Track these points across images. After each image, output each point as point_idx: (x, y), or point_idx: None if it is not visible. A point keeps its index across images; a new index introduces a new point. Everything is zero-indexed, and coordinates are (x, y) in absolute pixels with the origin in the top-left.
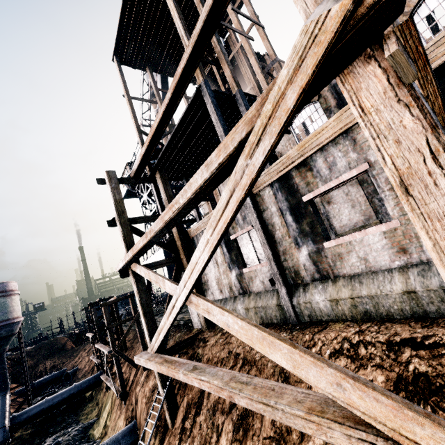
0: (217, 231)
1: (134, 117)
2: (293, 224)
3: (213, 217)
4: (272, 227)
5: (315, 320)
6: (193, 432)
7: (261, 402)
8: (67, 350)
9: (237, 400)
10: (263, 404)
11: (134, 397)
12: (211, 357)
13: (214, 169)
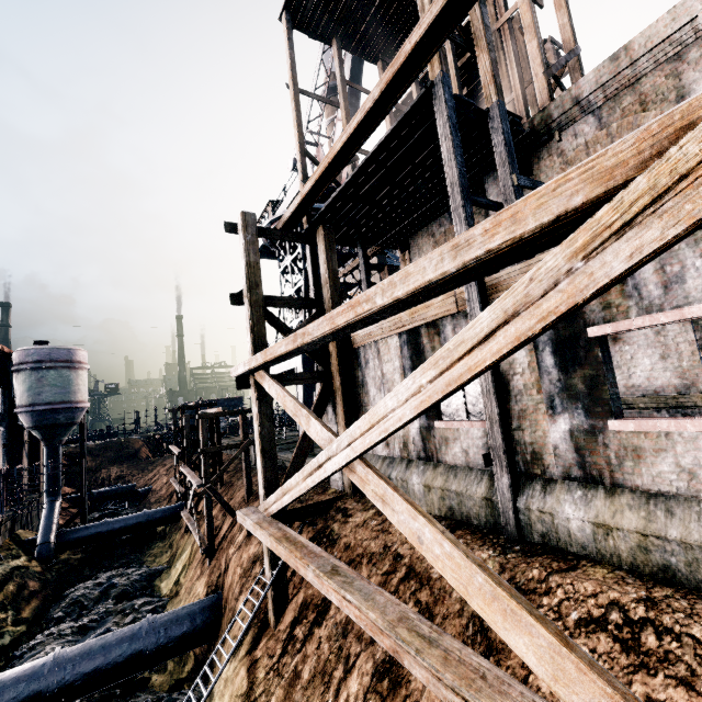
0: (446, 379)
1: (298, 125)
2: (552, 372)
3: (444, 351)
4: (508, 366)
5: (553, 546)
6: (306, 647)
7: (459, 695)
8: (140, 458)
9: (408, 663)
10: (463, 699)
11: (224, 559)
12: (353, 544)
13: (472, 258)
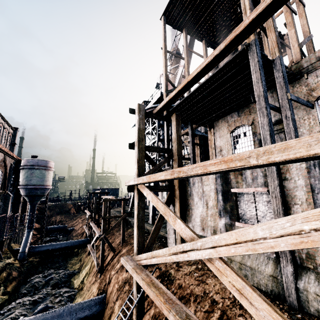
0: None
1: (165, 66)
2: None
3: None
4: (290, 199)
5: None
6: None
7: None
8: (70, 213)
9: None
10: None
11: (108, 276)
12: (184, 286)
13: None
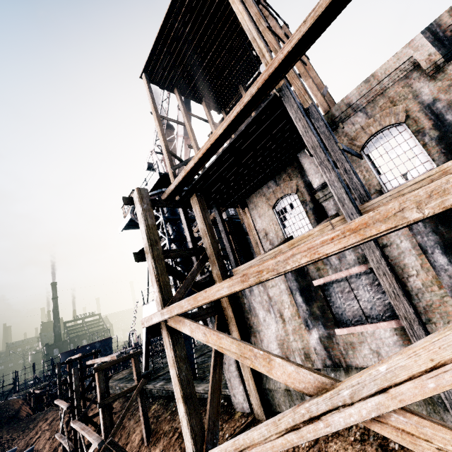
0: None
1: (162, 134)
2: (449, 268)
3: None
4: (401, 271)
5: None
6: None
7: None
8: (20, 418)
9: None
10: None
11: None
12: None
13: None
